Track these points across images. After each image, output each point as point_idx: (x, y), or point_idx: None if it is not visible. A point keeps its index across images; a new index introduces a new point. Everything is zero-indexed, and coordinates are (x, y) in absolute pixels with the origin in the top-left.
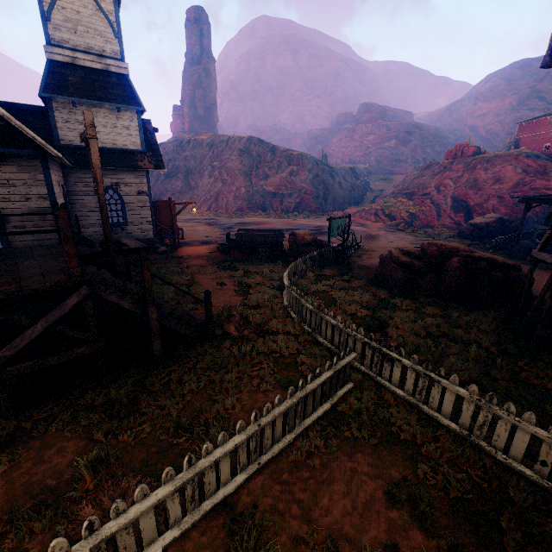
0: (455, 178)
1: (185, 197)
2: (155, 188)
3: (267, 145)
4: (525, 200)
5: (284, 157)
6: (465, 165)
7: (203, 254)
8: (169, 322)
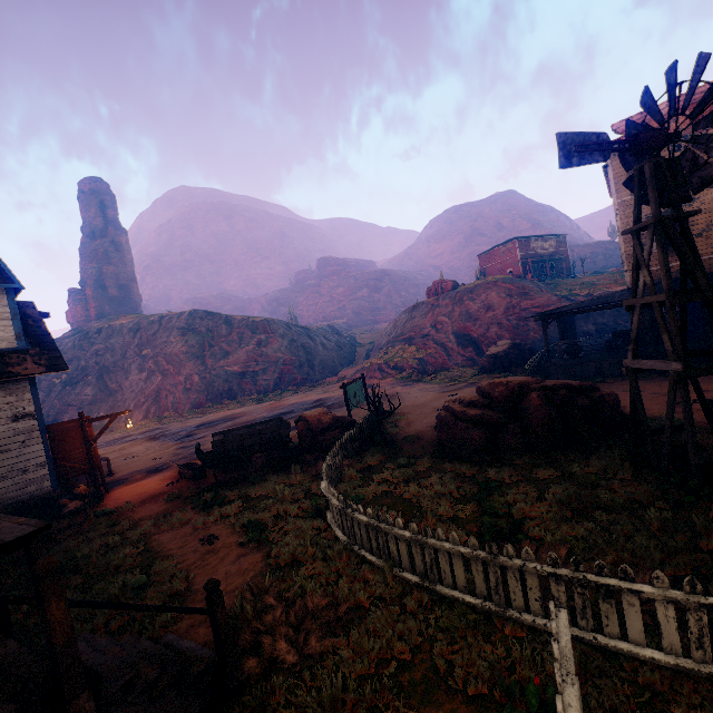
0: (448, 314)
1: (101, 407)
2: (46, 406)
3: (219, 316)
4: (540, 317)
5: (245, 326)
6: (451, 299)
7: (156, 492)
8: (129, 708)
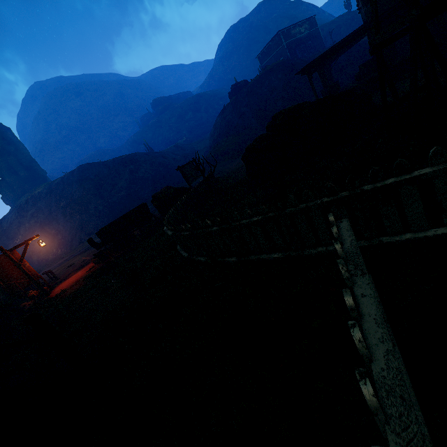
0: (246, 105)
1: (52, 247)
2: None
3: (98, 164)
4: (305, 70)
5: (117, 164)
6: (246, 93)
7: (80, 278)
8: None
